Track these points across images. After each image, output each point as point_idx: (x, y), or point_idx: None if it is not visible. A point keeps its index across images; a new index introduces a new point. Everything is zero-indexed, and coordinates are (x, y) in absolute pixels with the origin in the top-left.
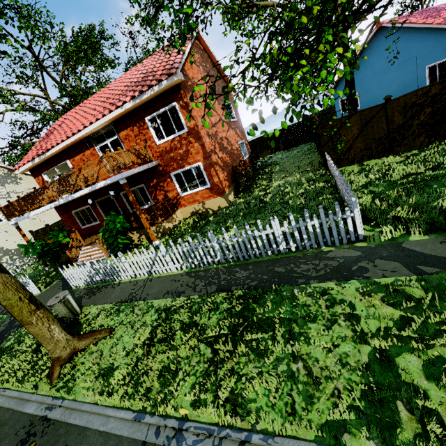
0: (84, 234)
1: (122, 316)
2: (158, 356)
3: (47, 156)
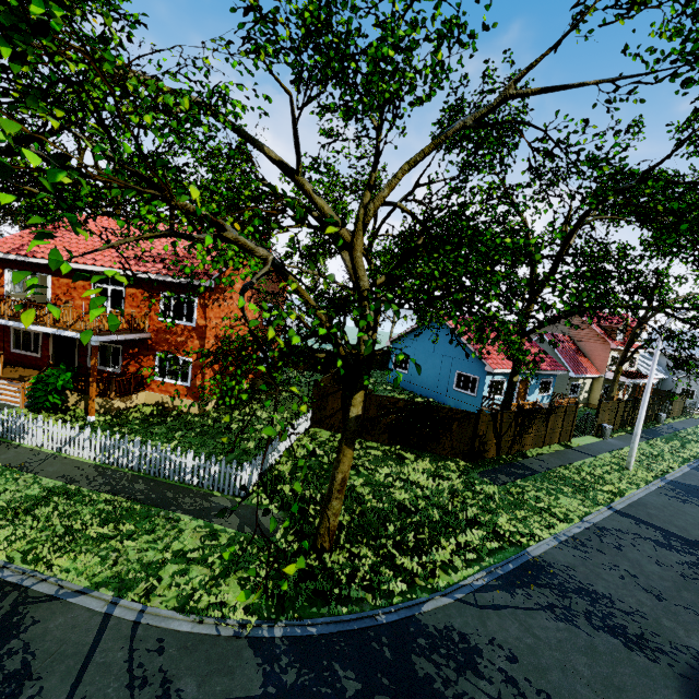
0: (9, 359)
1: (2, 480)
2: (18, 522)
3: (29, 260)
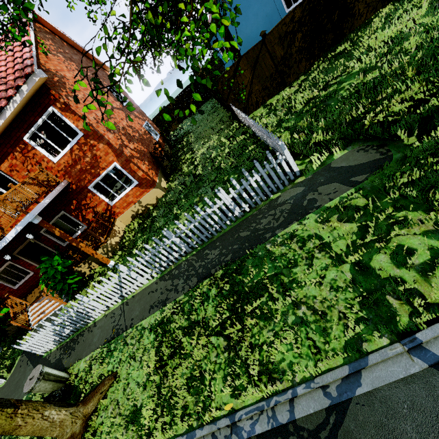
0: (22, 293)
1: (117, 354)
2: (177, 372)
3: None
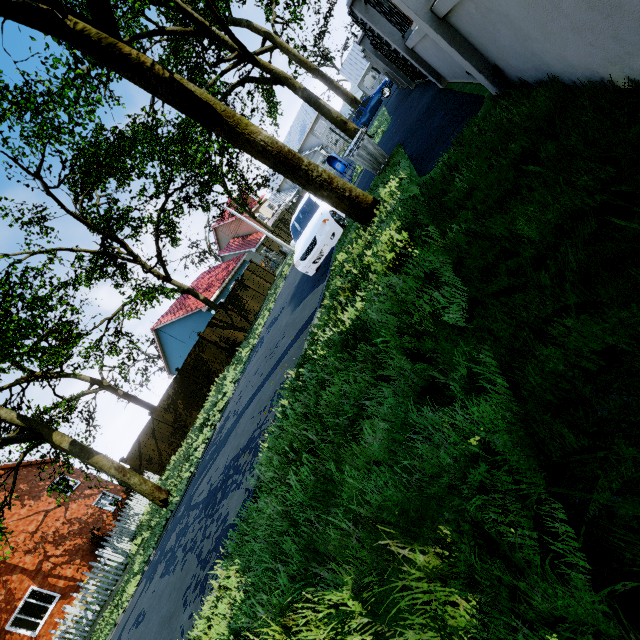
0: None
1: None
2: None
3: None
